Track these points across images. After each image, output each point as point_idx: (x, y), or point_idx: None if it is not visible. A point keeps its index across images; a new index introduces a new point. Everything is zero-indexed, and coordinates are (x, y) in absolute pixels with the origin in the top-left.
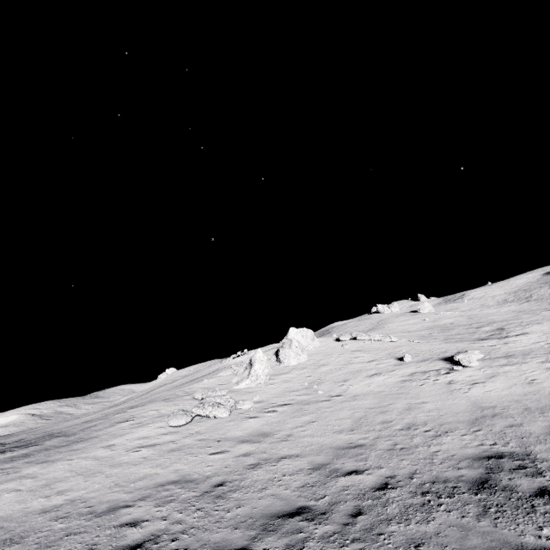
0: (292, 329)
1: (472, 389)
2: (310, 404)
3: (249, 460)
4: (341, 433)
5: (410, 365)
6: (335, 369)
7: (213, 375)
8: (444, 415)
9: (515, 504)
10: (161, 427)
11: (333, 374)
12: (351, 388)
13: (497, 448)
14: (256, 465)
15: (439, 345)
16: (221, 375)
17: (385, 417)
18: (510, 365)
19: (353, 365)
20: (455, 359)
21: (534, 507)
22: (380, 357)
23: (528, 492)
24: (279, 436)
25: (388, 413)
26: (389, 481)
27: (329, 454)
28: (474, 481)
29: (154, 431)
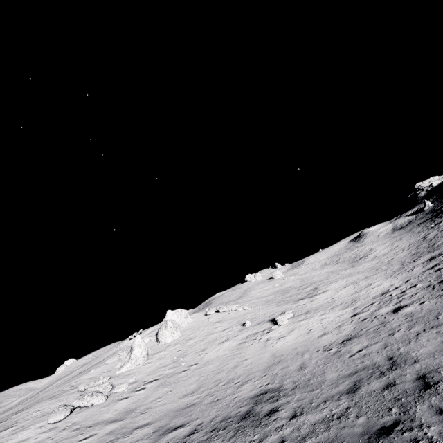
0: (169, 312)
1: (277, 343)
2: (173, 376)
3: (110, 437)
4: (185, 397)
5: (249, 329)
6: (199, 341)
7: (101, 364)
8: (253, 367)
9: (253, 424)
10: (42, 426)
11: (196, 345)
12: (206, 355)
13: (268, 386)
14: (114, 440)
15: (272, 308)
16: (107, 363)
17: (218, 376)
18: (305, 320)
19: (212, 335)
20: (276, 320)
21: (260, 423)
22: (232, 325)
23: (264, 414)
24: (140, 411)
25: (221, 373)
26: (197, 428)
27: (170, 416)
28: (243, 414)
29: (33, 432)
